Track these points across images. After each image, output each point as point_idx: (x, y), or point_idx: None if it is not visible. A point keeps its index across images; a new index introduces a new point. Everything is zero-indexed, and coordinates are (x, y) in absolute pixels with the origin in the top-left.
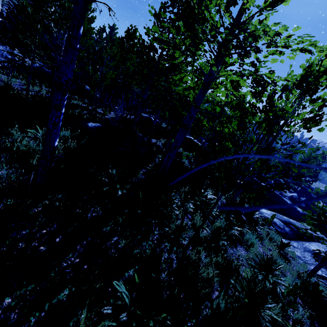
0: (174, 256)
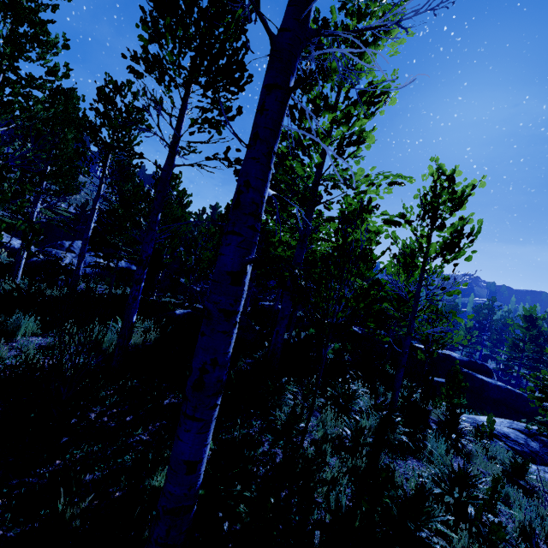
0: (281, 452)
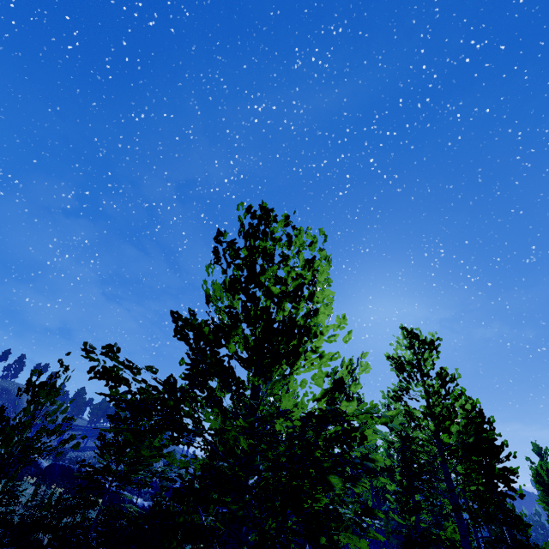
0: None
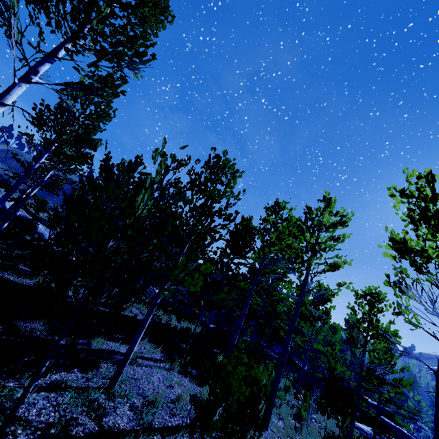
0: None
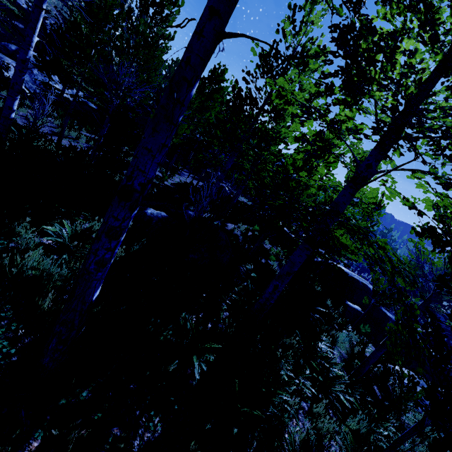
0: None
